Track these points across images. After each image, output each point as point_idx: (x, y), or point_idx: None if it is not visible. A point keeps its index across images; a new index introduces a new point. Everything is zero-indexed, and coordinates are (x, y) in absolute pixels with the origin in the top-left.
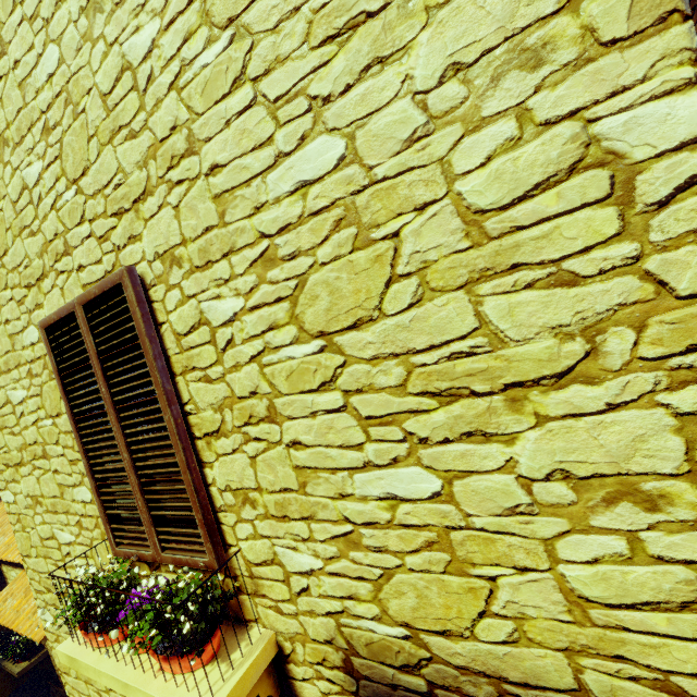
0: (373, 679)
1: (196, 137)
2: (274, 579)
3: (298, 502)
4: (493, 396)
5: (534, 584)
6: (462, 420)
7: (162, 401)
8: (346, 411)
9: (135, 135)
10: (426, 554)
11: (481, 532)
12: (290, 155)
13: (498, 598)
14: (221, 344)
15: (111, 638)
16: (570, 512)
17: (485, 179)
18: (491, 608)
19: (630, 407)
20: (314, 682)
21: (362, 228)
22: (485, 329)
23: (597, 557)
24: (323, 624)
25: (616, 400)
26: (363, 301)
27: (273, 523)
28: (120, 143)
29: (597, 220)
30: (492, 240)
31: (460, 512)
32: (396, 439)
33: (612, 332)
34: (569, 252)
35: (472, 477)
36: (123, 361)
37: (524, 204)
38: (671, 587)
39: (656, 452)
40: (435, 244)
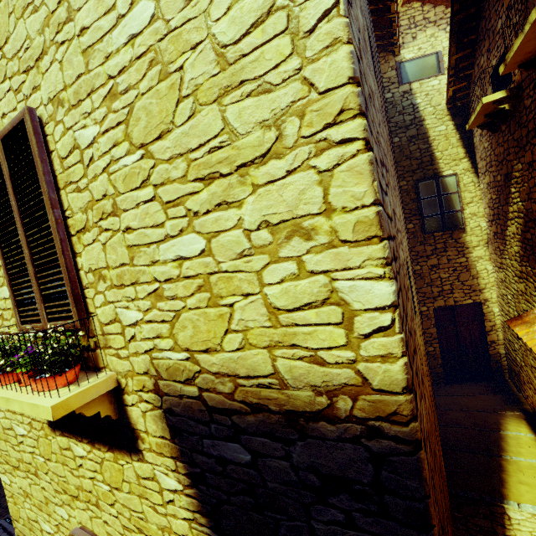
0: (170, 394)
1: (72, 8)
2: (116, 333)
3: (129, 272)
4: (232, 176)
5: (252, 304)
6: (216, 196)
7: (48, 205)
8: (156, 200)
9: (37, 10)
10: (198, 296)
11: (226, 273)
12: (125, 16)
13: (234, 319)
14: (86, 162)
15: (7, 379)
16: (269, 250)
17: (227, 23)
18: (231, 326)
19: (297, 172)
20: (138, 405)
21: (163, 65)
22: (227, 129)
23: (283, 278)
24: (143, 360)
25: (291, 168)
26: (164, 118)
27: (116, 291)
28: (28, 16)
29: (281, 46)
30: (231, 65)
31: (215, 261)
32: (182, 215)
33: (289, 122)
34: (268, 69)
35: (221, 235)
36: (26, 179)
37: (246, 39)
38: (318, 291)
39: (310, 200)
40: (201, 72)
